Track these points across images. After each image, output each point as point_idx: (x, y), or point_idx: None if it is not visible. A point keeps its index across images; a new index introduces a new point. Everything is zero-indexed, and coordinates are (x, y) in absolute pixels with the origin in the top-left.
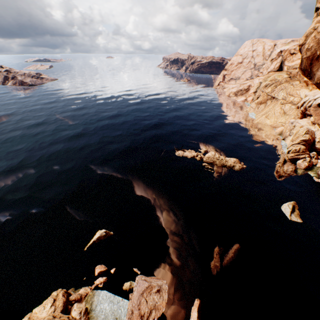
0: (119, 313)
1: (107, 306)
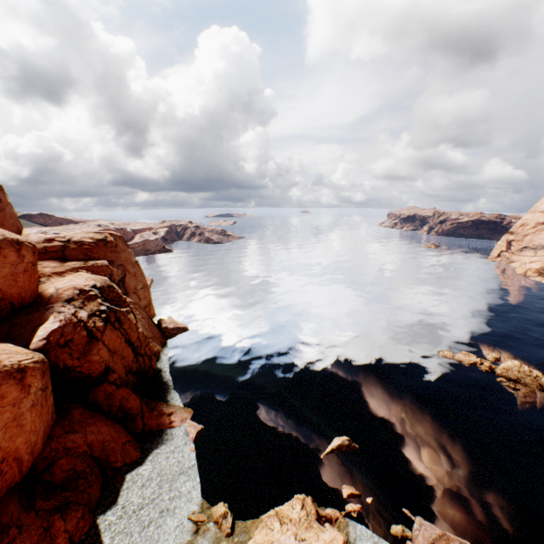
0: None
1: None
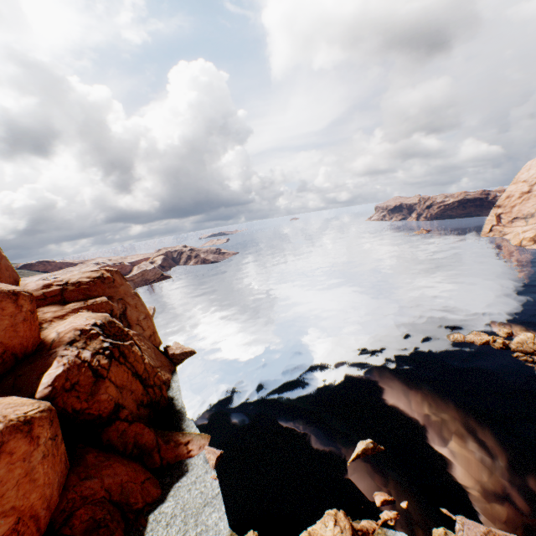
0: None
1: None
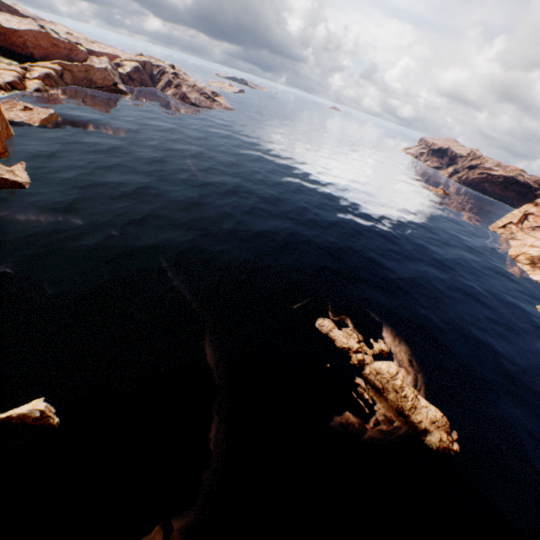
0: None
1: None
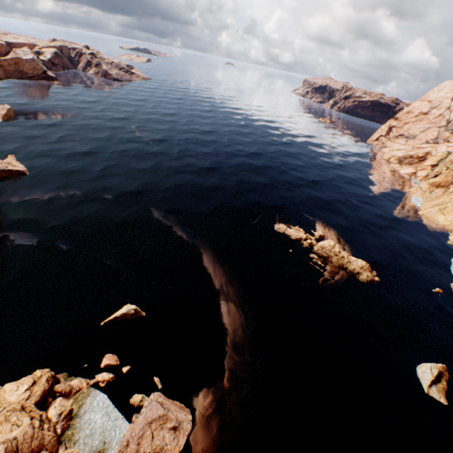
0: (111, 436)
1: (100, 418)
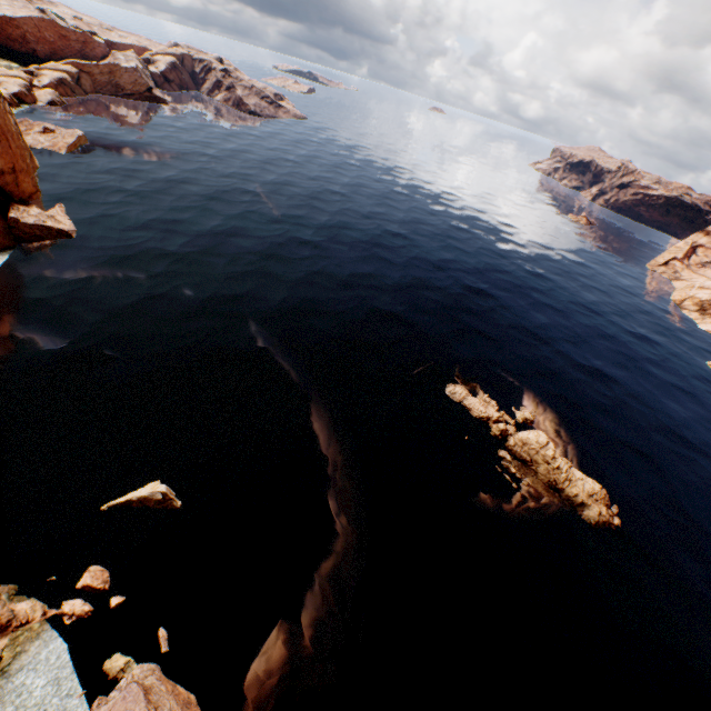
0: None
1: (41, 687)
